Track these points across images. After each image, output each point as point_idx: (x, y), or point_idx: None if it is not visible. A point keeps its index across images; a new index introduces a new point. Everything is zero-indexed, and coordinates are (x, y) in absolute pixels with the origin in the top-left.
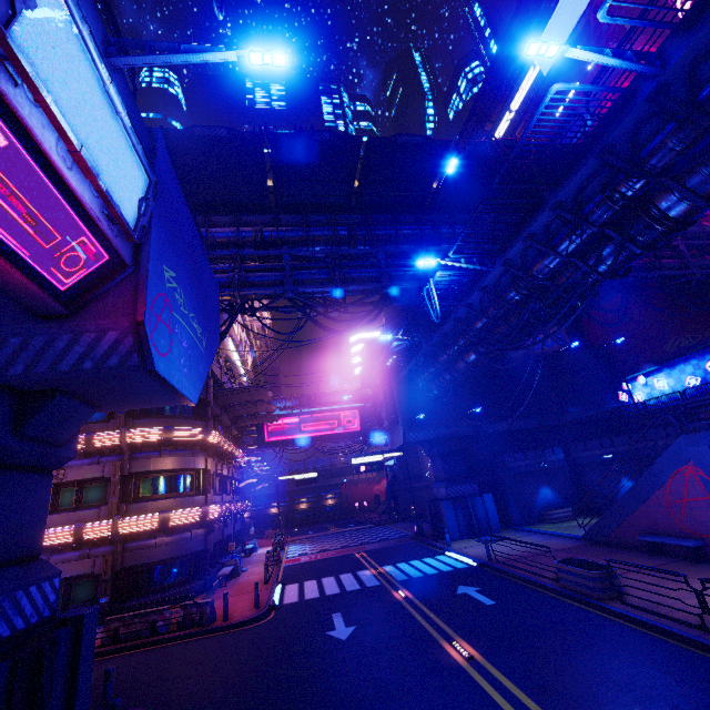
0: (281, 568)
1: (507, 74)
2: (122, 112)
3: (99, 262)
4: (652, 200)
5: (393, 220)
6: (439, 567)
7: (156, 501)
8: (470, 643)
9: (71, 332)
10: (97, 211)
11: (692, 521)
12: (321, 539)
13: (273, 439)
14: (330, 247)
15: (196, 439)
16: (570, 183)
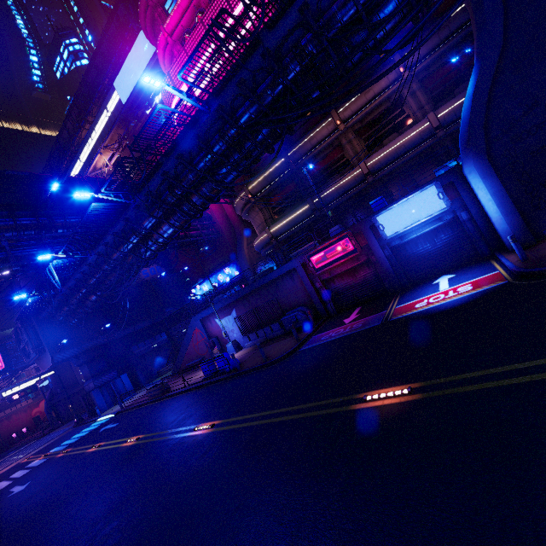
0: None
1: (98, 88)
2: None
3: None
4: (152, 235)
5: (11, 215)
6: (92, 428)
7: None
8: (101, 442)
9: None
10: None
11: (201, 350)
12: None
13: None
14: None
15: None
16: (117, 227)
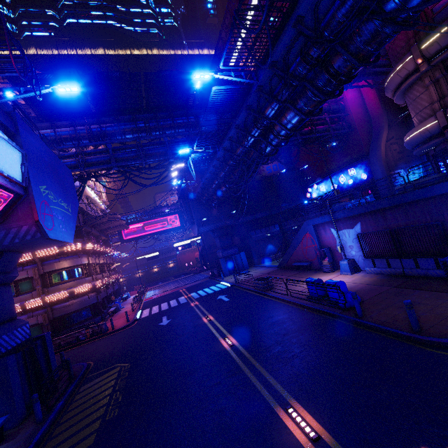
0: (142, 303)
1: None
2: (3, 136)
3: (9, 198)
4: (274, 126)
5: (170, 115)
6: (215, 289)
7: (64, 284)
8: (212, 316)
9: (5, 229)
10: (4, 181)
11: (309, 255)
12: (165, 286)
13: (129, 238)
14: (135, 135)
15: (79, 249)
16: (239, 119)
